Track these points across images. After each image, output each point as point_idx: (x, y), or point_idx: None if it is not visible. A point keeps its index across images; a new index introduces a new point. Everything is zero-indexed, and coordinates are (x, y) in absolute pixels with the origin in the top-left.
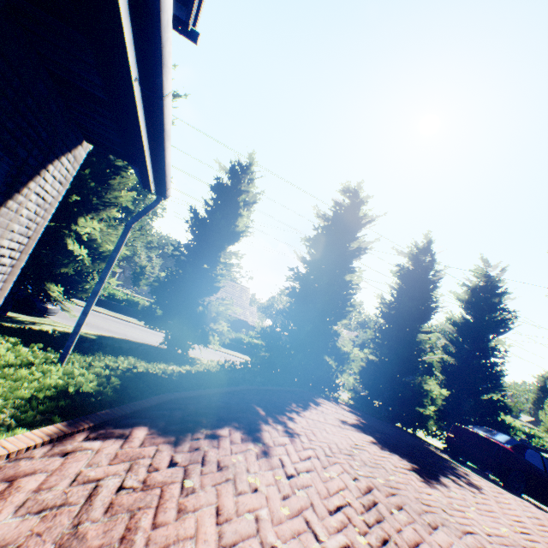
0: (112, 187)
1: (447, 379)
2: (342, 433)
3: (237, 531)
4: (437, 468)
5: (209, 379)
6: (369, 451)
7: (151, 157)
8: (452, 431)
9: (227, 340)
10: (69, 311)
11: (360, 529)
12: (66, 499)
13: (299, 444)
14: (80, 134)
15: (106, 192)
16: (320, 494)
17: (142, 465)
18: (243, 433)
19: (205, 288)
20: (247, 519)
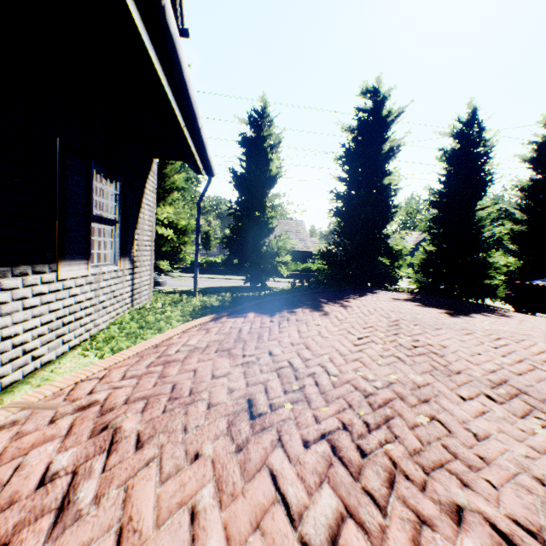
0: (167, 176)
1: (520, 248)
2: (389, 304)
3: (308, 335)
4: (474, 311)
5: (285, 293)
6: (409, 309)
7: (199, 158)
8: (510, 290)
9: (293, 267)
10: (176, 277)
11: (381, 332)
12: (231, 332)
13: (349, 310)
14: (151, 156)
15: (164, 181)
16: (359, 324)
17: (257, 323)
18: (310, 309)
19: (263, 232)
20: (313, 332)
